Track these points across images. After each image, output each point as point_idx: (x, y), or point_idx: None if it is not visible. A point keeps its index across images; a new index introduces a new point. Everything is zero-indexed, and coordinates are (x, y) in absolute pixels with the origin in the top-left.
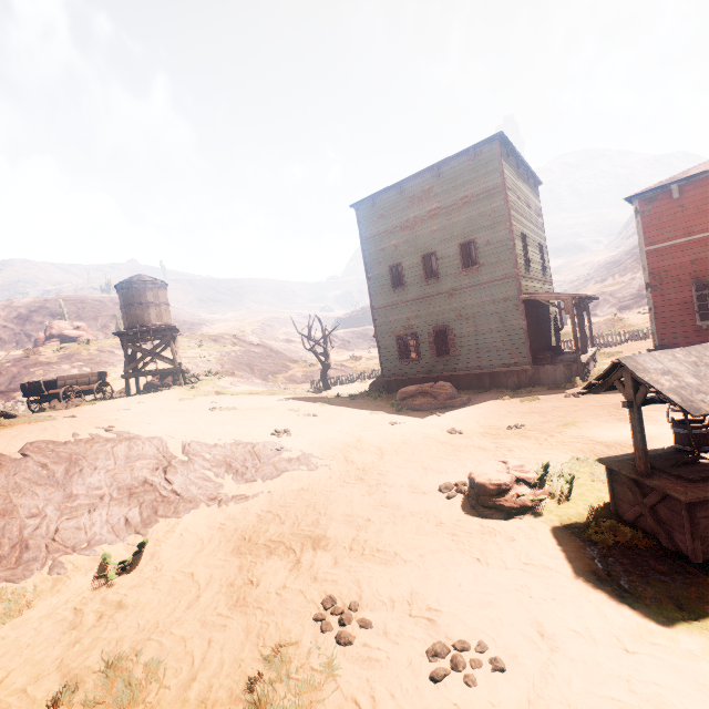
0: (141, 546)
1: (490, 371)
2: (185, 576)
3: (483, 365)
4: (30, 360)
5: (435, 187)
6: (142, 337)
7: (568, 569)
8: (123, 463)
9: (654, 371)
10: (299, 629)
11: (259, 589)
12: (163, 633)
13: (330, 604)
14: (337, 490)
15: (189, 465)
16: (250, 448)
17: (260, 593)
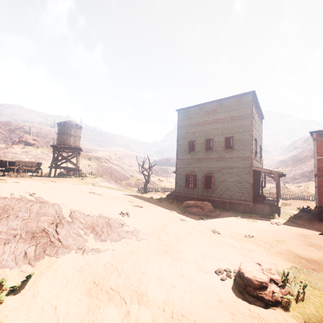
0: (28, 277)
1: (230, 201)
2: (50, 307)
3: (227, 197)
4: (7, 150)
5: (218, 109)
6: (63, 149)
7: None
8: (34, 216)
9: None
10: None
11: None
12: None
13: None
14: (152, 257)
15: (71, 224)
16: (107, 220)
17: None
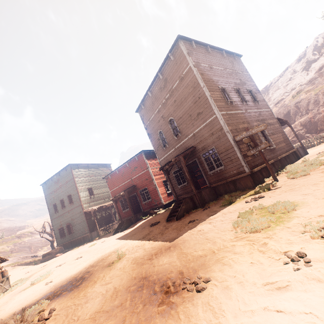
0: None
1: (81, 237)
2: None
3: (80, 235)
4: None
5: (60, 179)
6: None
7: None
8: None
9: None
10: None
11: None
12: None
13: None
14: None
15: None
16: None
17: None
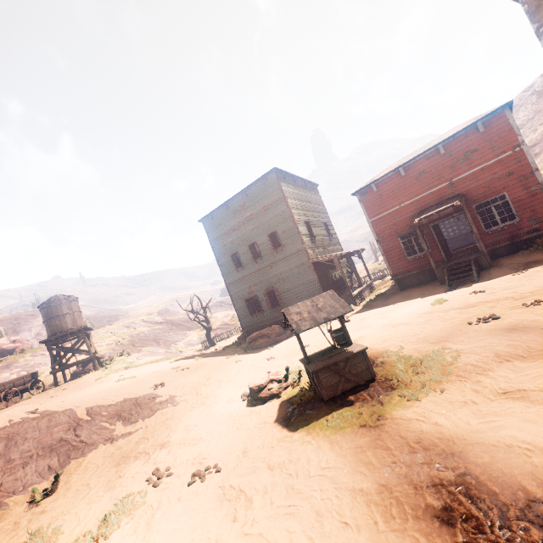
0: (56, 477)
1: None
2: (84, 486)
3: None
4: None
5: (247, 203)
6: (62, 340)
7: (274, 420)
8: (45, 431)
9: (294, 313)
10: (137, 488)
11: (124, 478)
12: (66, 514)
13: (156, 471)
14: (187, 413)
15: (92, 422)
16: (134, 401)
17: (124, 479)
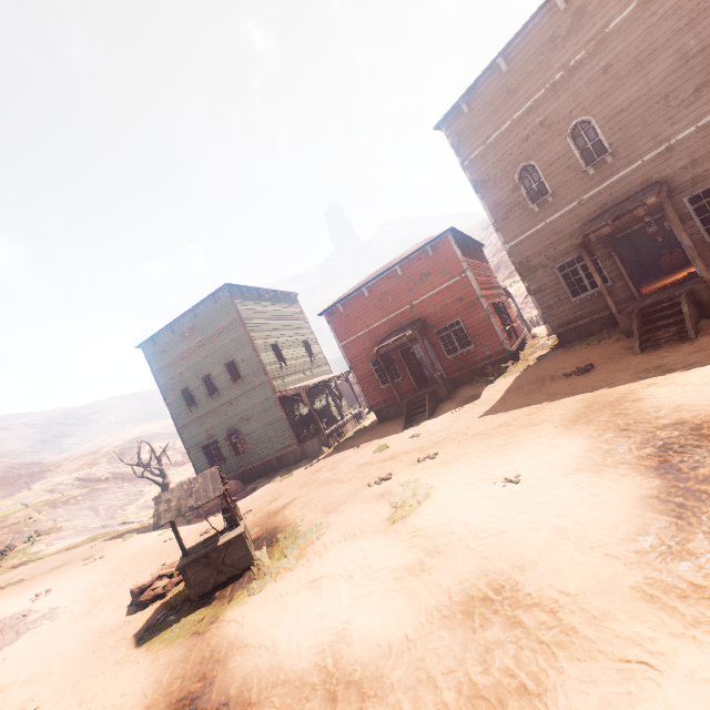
0: None
1: (274, 457)
2: None
3: (269, 453)
4: None
5: (197, 325)
6: None
7: (133, 634)
8: None
9: (164, 501)
10: None
11: None
12: None
13: None
14: (63, 632)
15: None
16: None
17: None
